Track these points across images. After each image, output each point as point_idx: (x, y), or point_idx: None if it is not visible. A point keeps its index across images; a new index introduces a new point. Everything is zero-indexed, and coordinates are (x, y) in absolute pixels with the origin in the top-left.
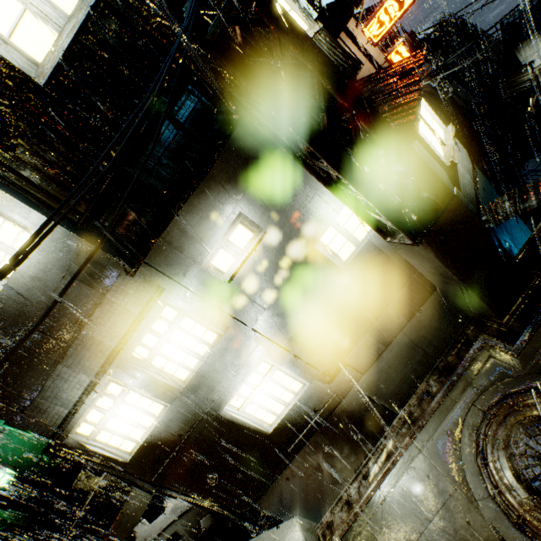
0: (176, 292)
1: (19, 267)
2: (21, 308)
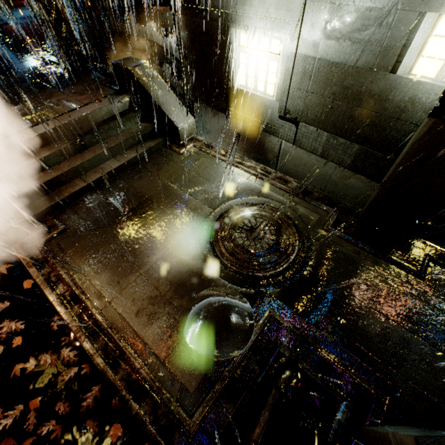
0: None
1: None
2: None
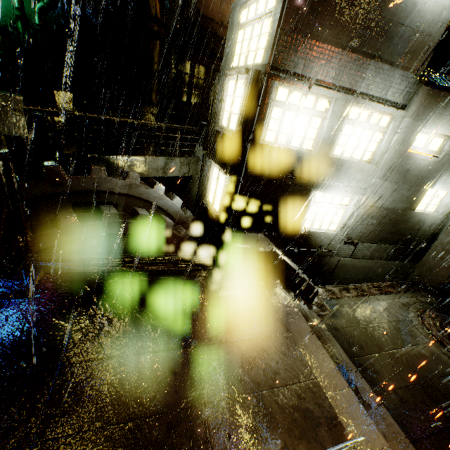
0: (407, 119)
1: None
2: None
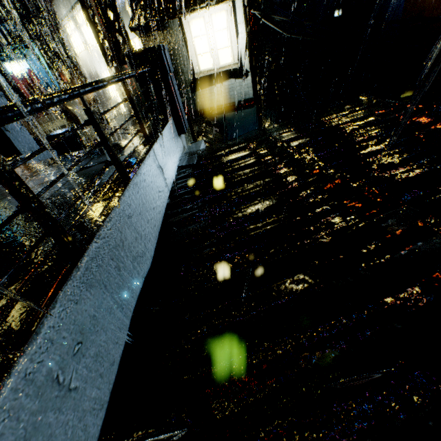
0: None
1: None
2: None
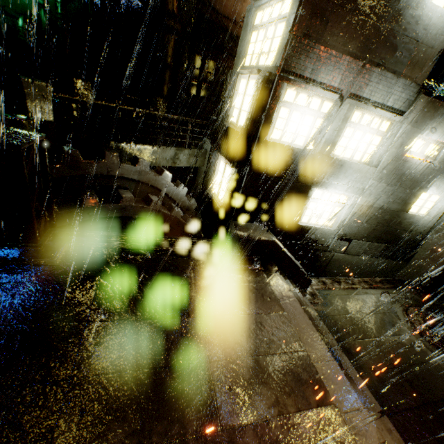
0: (406, 126)
1: (428, 3)
2: (397, 12)
